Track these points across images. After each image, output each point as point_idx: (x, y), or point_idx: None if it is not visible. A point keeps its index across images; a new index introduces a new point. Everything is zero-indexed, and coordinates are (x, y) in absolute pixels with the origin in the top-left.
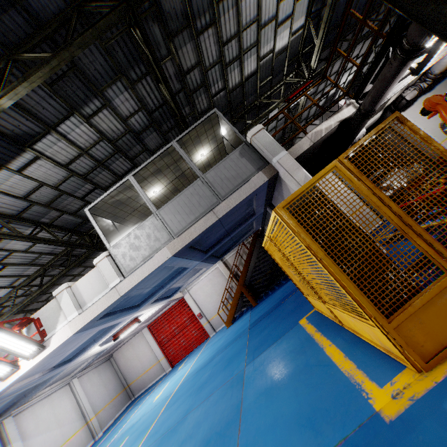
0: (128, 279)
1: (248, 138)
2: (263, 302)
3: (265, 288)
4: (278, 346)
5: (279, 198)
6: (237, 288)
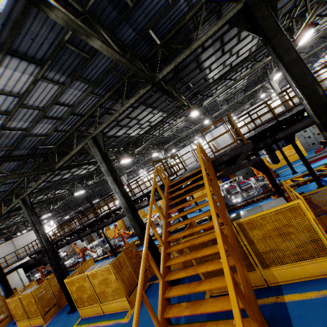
0: None
1: None
2: None
3: None
4: None
5: None
6: None
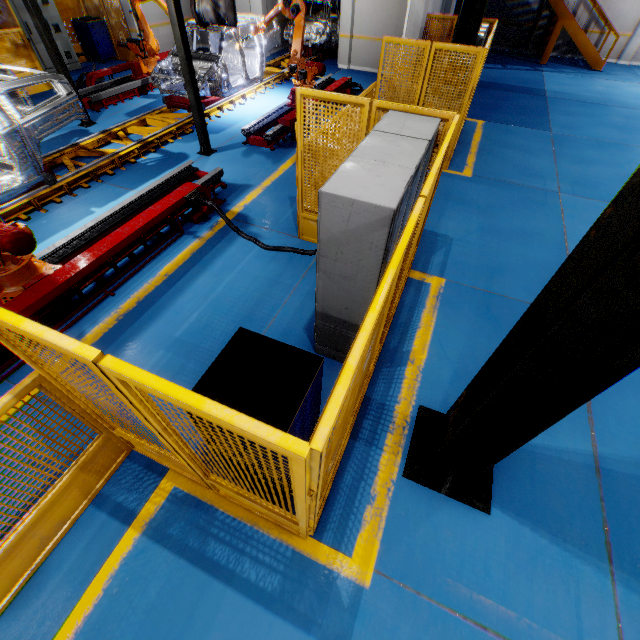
0: None
1: None
2: None
3: None
4: None
5: None
6: None
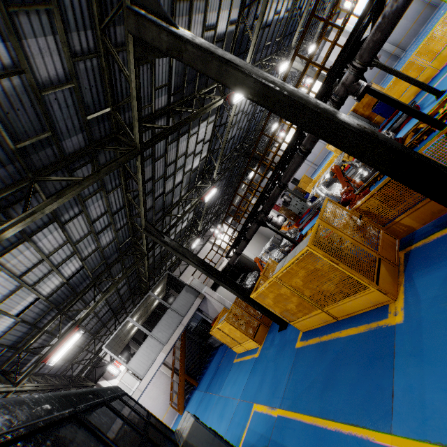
0: (144, 379)
1: (188, 283)
2: (204, 377)
3: (199, 370)
4: (229, 375)
5: (204, 305)
6: (181, 377)
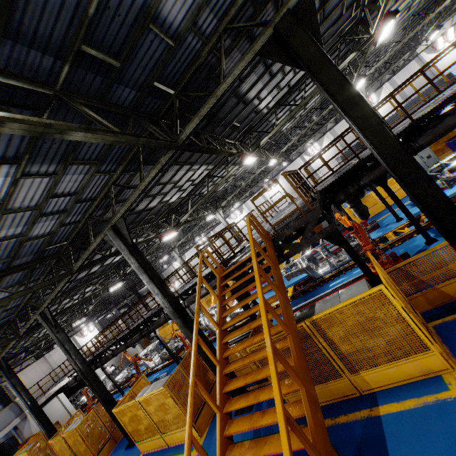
0: None
1: (17, 400)
2: None
3: None
4: None
5: (23, 423)
6: None
